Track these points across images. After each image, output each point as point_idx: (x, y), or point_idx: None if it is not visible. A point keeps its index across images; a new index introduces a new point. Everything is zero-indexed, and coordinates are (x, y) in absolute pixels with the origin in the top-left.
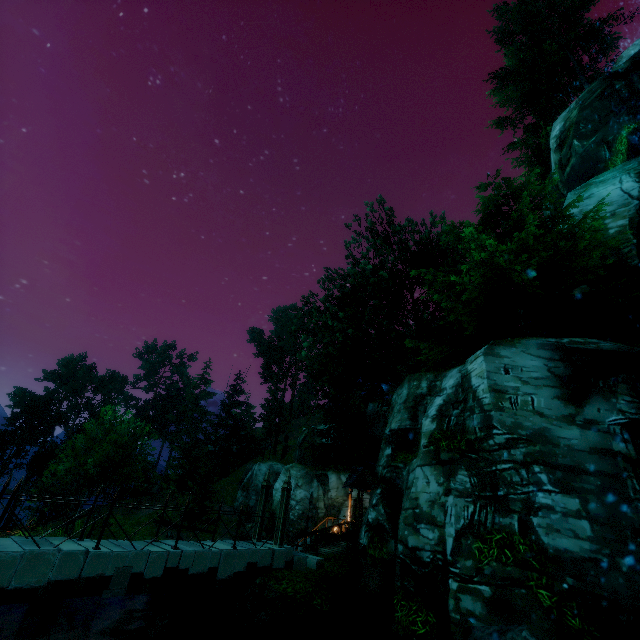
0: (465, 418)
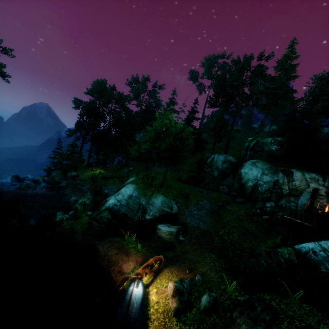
0: None
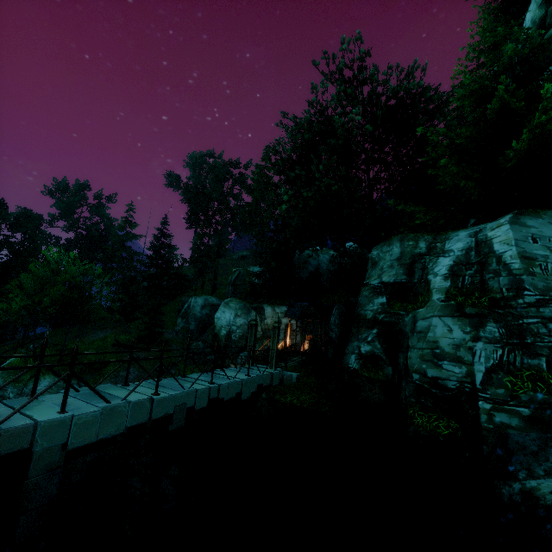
0: (486, 279)
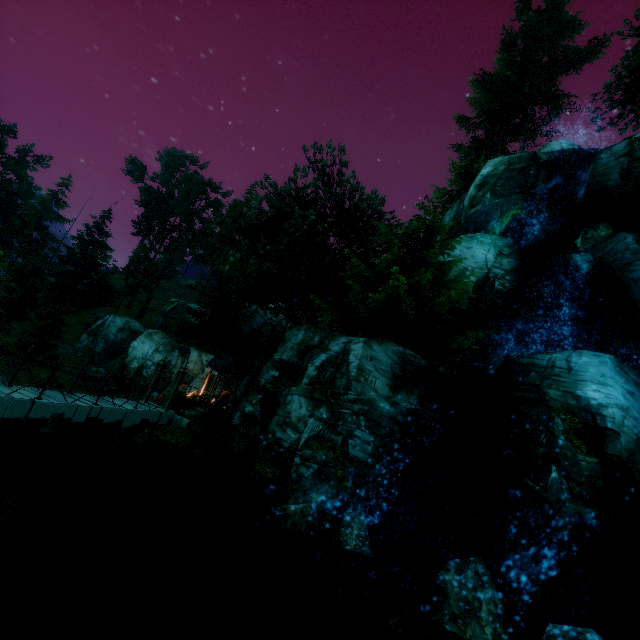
0: (337, 377)
